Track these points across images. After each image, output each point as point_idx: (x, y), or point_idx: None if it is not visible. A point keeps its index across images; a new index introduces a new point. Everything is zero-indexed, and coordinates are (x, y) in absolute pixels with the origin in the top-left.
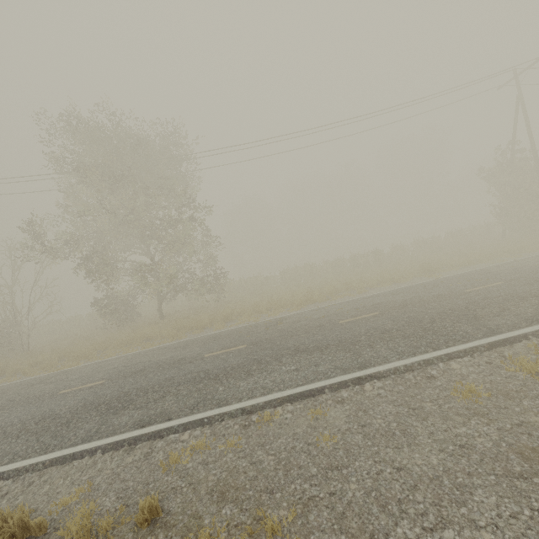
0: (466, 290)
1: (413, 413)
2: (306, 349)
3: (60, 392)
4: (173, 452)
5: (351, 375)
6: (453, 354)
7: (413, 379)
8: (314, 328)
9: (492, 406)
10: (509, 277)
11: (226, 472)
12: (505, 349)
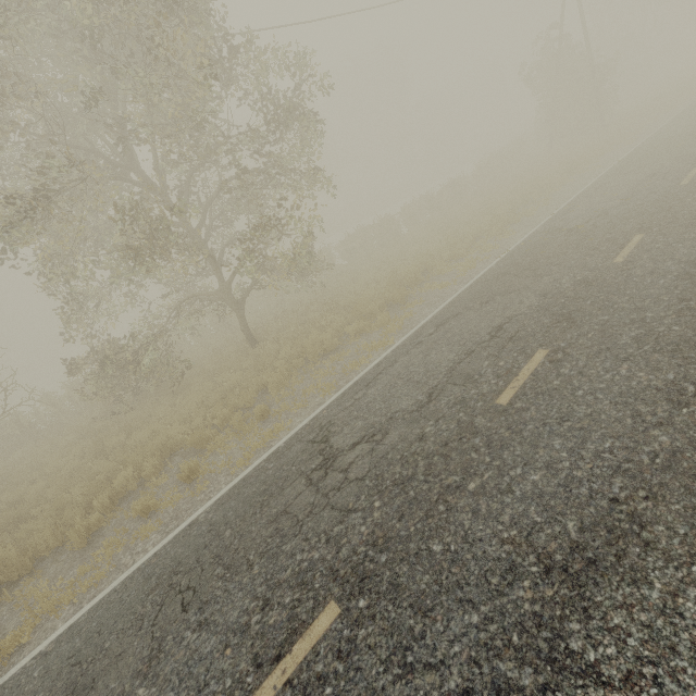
0: None
1: None
2: None
3: (497, 403)
4: None
5: None
6: None
7: None
8: (674, 196)
9: None
10: None
11: None
12: None
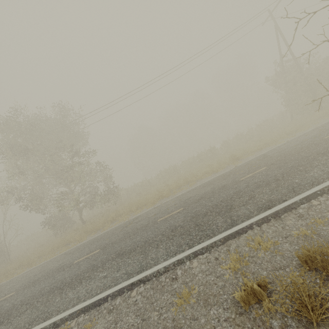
0: (241, 178)
1: (140, 325)
2: (123, 253)
3: None
4: None
5: (129, 281)
6: (198, 251)
7: (163, 281)
8: (141, 229)
9: (189, 316)
10: (272, 161)
11: None
12: (234, 241)
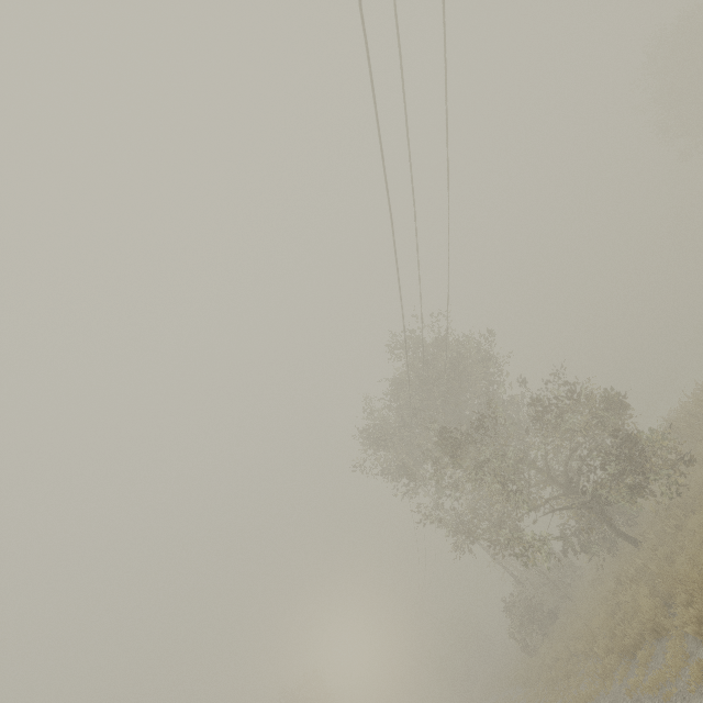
0: None
1: None
2: None
3: None
4: None
5: None
6: None
7: None
8: None
9: None
10: None
11: None
12: None
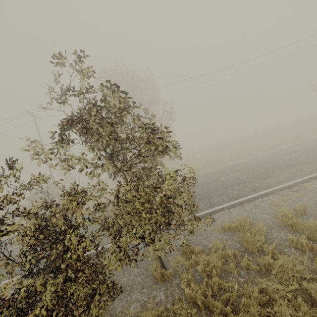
0: None
1: None
2: (283, 168)
3: None
4: (274, 200)
5: None
6: None
7: None
8: (271, 162)
9: None
10: None
11: (313, 201)
12: None
